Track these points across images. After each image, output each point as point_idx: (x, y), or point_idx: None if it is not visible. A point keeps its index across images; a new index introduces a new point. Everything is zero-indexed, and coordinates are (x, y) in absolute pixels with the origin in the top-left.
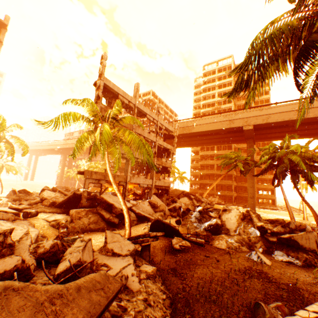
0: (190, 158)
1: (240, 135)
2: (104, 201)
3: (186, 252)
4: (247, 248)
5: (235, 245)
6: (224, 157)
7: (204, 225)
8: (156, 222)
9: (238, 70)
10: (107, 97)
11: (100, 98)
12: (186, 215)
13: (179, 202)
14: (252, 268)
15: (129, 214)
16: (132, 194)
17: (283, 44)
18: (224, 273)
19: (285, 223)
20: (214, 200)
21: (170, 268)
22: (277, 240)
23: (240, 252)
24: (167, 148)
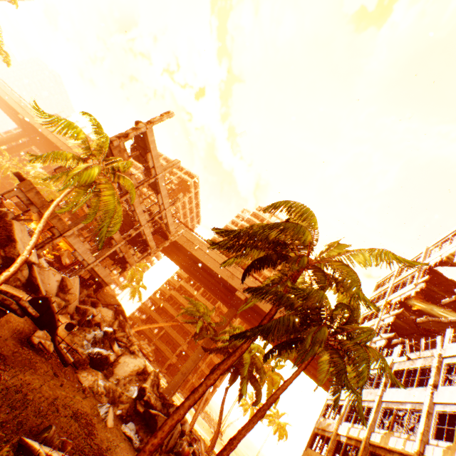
0: (168, 278)
1: (230, 297)
2: (10, 229)
3: (40, 354)
4: (109, 402)
5: (100, 389)
6: (194, 303)
7: (94, 350)
8: (43, 299)
9: (220, 232)
10: (138, 142)
11: (128, 137)
12: (88, 327)
13: (98, 310)
14: (87, 412)
15: (22, 269)
16: (55, 254)
17: (262, 244)
18: (54, 397)
19: (168, 403)
20: (146, 348)
21: (2, 352)
22: (143, 411)
23: (97, 398)
24: (149, 243)
